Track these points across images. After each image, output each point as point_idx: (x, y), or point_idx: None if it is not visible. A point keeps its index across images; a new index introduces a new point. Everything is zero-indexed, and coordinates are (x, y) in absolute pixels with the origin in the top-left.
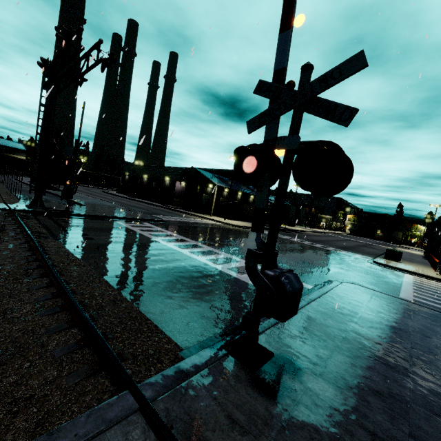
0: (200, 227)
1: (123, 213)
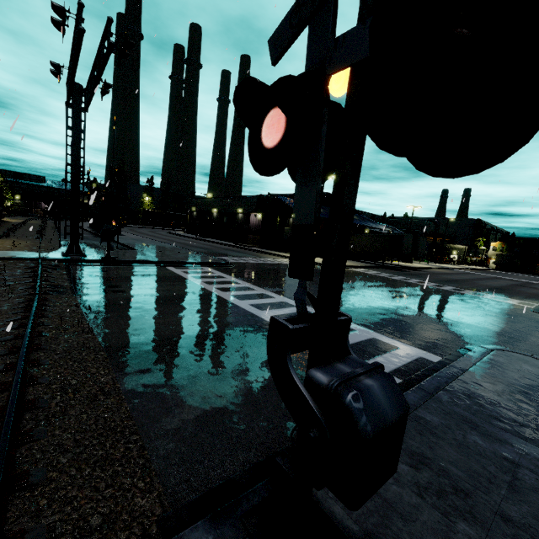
0: (276, 270)
1: (179, 257)
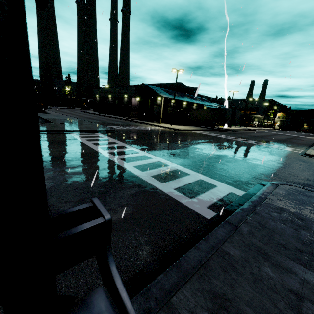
0: (146, 133)
1: (81, 127)
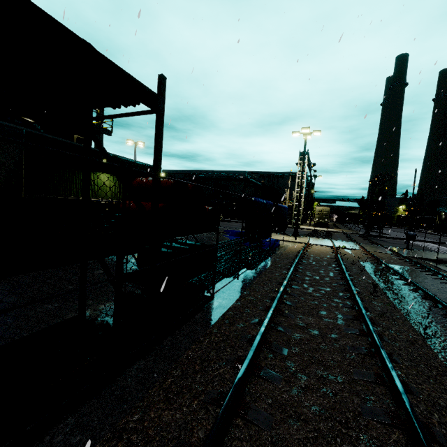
0: None
1: None
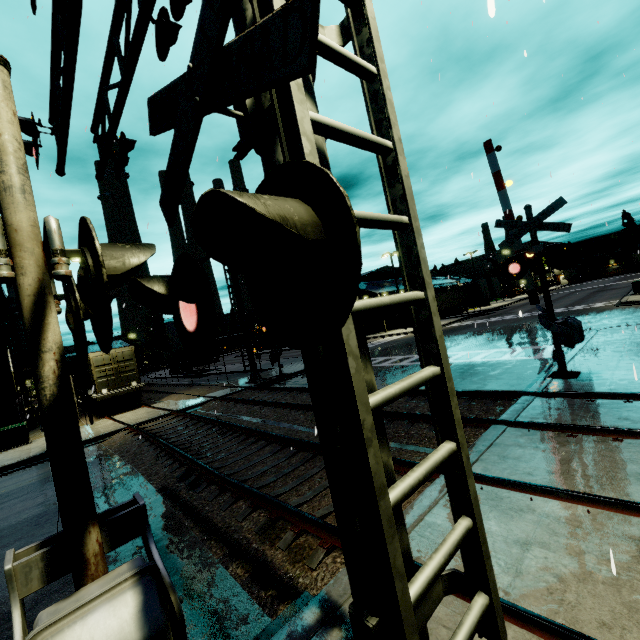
0: (397, 345)
1: None
